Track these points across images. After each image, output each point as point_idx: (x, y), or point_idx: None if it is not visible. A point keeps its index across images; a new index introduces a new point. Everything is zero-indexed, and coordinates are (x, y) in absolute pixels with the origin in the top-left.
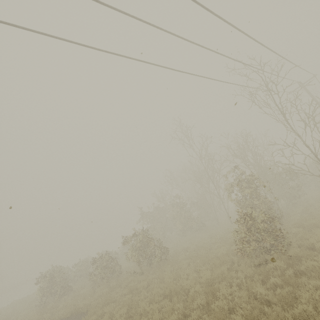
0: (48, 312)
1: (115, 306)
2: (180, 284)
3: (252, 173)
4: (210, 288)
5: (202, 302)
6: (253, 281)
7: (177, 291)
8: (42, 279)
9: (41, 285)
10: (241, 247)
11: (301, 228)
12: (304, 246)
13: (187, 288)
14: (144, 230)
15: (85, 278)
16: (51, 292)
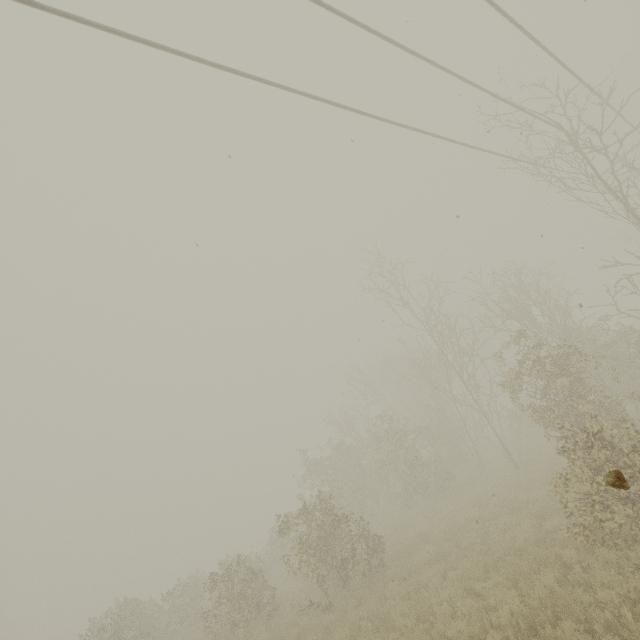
0: None
1: None
2: (438, 632)
3: (562, 342)
4: None
5: None
6: None
7: None
8: (93, 637)
9: None
10: (588, 520)
11: None
12: None
13: None
14: (323, 499)
15: (192, 626)
16: None
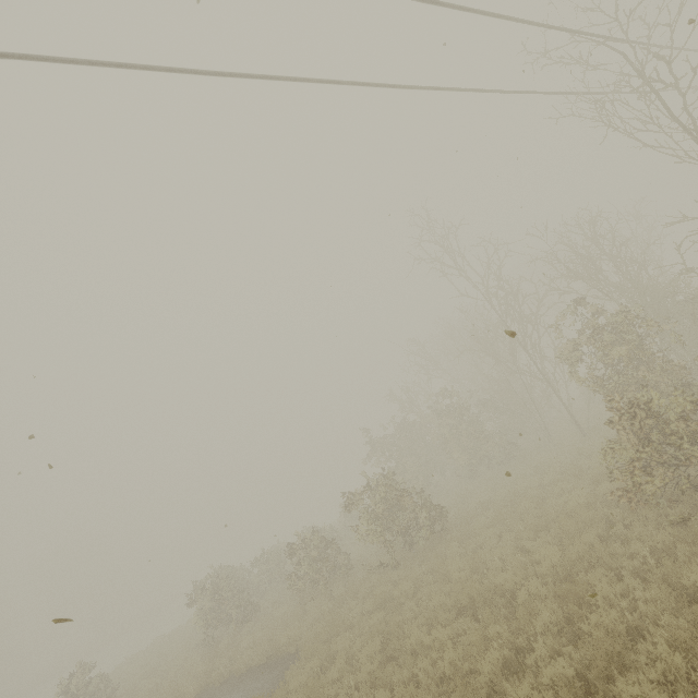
0: (222, 656)
1: (353, 637)
2: (489, 581)
3: (626, 307)
4: (569, 586)
5: (553, 617)
6: (678, 560)
7: (487, 598)
8: (198, 595)
9: (200, 605)
10: (628, 484)
11: None
12: None
13: (508, 589)
14: (385, 475)
15: (280, 586)
16: (220, 617)
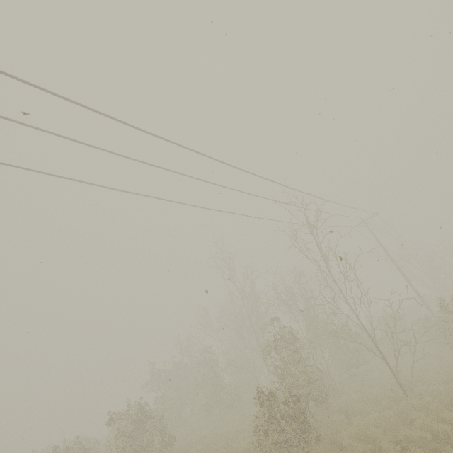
0: None
1: None
2: None
3: (292, 330)
4: None
5: None
6: None
7: None
8: None
9: None
10: (258, 439)
11: (343, 414)
12: (337, 442)
13: None
14: (145, 403)
15: None
16: None
